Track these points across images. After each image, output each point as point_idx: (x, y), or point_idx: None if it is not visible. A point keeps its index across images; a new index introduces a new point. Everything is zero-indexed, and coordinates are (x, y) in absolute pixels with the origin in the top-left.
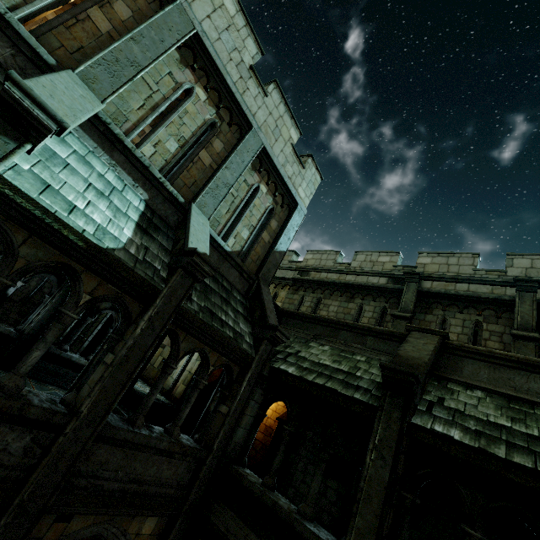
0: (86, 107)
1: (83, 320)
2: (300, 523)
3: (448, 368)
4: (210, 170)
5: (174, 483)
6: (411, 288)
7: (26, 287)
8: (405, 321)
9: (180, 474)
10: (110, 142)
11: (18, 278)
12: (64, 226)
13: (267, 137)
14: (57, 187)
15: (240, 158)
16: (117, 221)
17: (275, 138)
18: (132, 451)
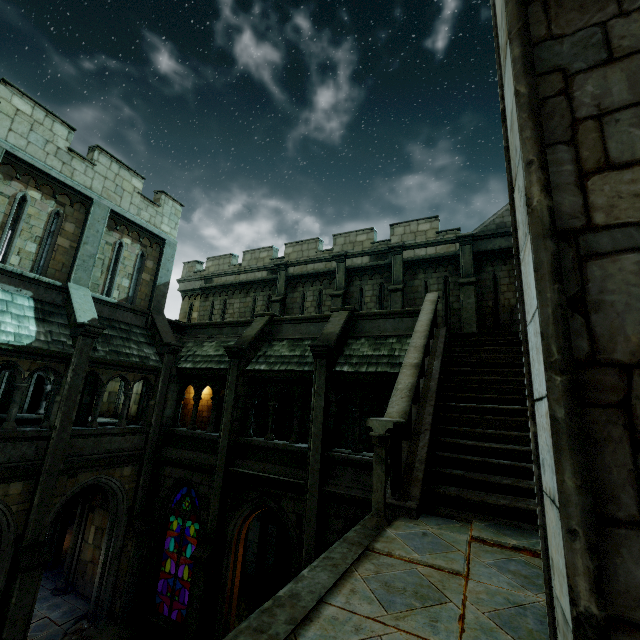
0: None
1: None
2: (205, 434)
3: (277, 333)
4: (72, 249)
5: (134, 448)
6: (282, 275)
7: None
8: (278, 303)
9: (136, 443)
10: None
11: None
12: None
13: (111, 199)
14: None
15: (94, 230)
16: (23, 324)
17: (120, 196)
18: (97, 439)
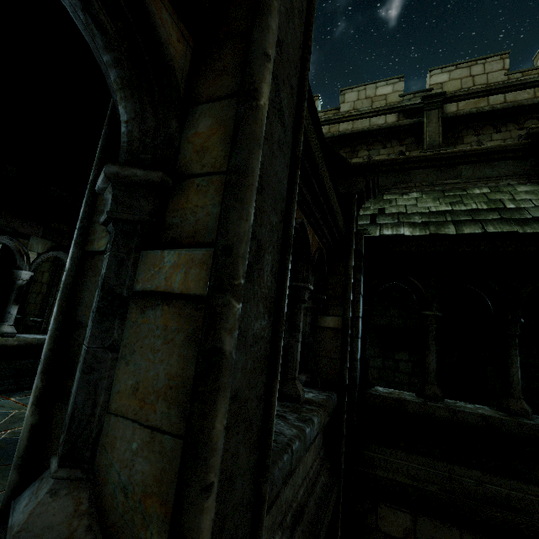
0: None
1: None
2: None
3: None
4: None
5: (317, 465)
6: (433, 117)
7: None
8: None
9: (316, 446)
10: None
11: None
12: None
13: None
14: None
15: None
16: None
17: None
18: None
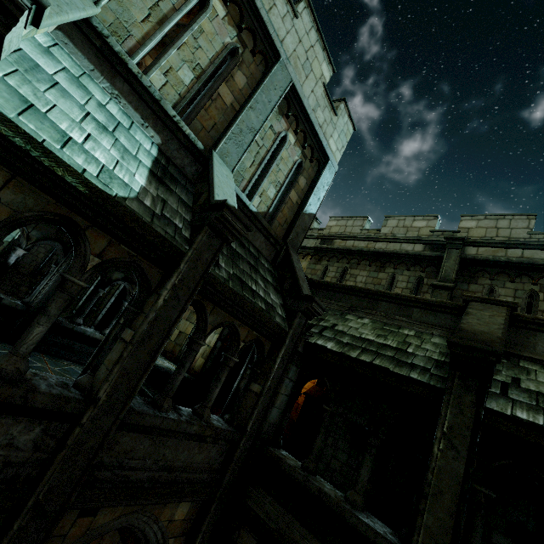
0: (74, 2)
1: (94, 292)
2: (353, 515)
3: (516, 343)
4: (231, 110)
5: (206, 468)
6: (452, 255)
7: (34, 259)
8: (447, 291)
9: (212, 457)
10: (110, 63)
11: (4, 234)
12: (57, 163)
13: (296, 71)
14: (44, 110)
15: (267, 96)
16: (126, 164)
17: (305, 75)
18: (159, 437)
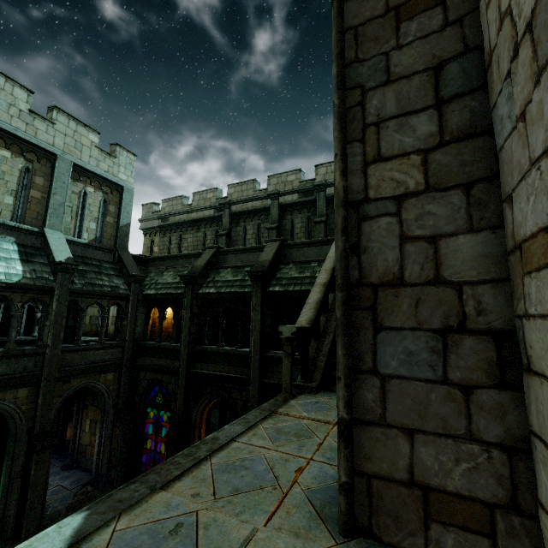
0: None
1: None
2: (169, 345)
3: (222, 262)
4: (44, 200)
5: (114, 359)
6: (226, 213)
7: None
8: (224, 236)
9: (115, 355)
10: None
11: None
12: None
13: (72, 154)
14: None
15: (61, 181)
16: (10, 265)
17: (80, 151)
18: (83, 353)
